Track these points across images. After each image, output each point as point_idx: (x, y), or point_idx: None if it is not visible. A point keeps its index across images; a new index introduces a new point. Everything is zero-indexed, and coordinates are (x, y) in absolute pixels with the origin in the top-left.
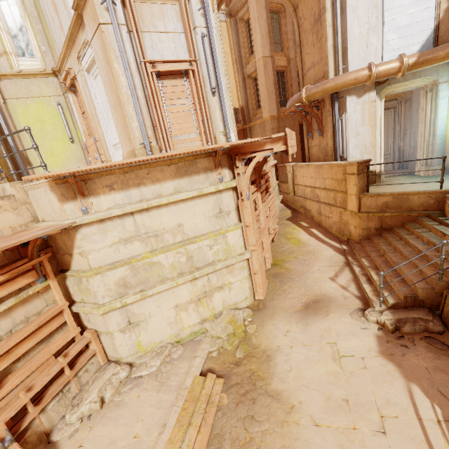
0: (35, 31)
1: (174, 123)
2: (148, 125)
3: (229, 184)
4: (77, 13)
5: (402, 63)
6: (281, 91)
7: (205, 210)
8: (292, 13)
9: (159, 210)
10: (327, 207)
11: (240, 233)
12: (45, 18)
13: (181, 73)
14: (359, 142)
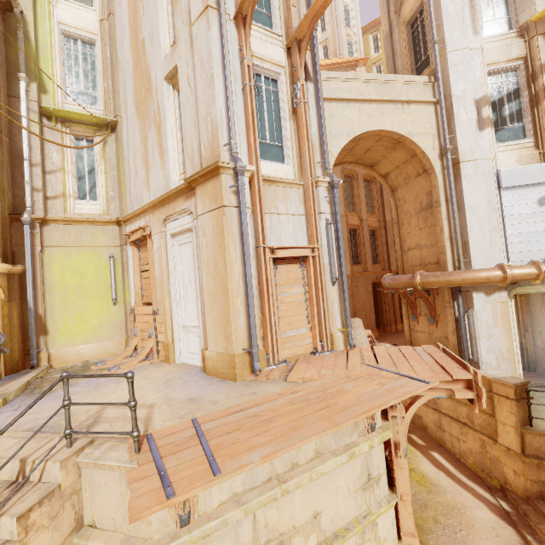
0: (108, 177)
1: (283, 315)
2: (256, 322)
3: (385, 435)
4: (187, 184)
5: (540, 271)
6: (353, 248)
7: (351, 480)
8: (388, 193)
9: (291, 493)
10: (456, 423)
11: (394, 514)
12: (124, 166)
13: (298, 257)
14: (493, 346)
